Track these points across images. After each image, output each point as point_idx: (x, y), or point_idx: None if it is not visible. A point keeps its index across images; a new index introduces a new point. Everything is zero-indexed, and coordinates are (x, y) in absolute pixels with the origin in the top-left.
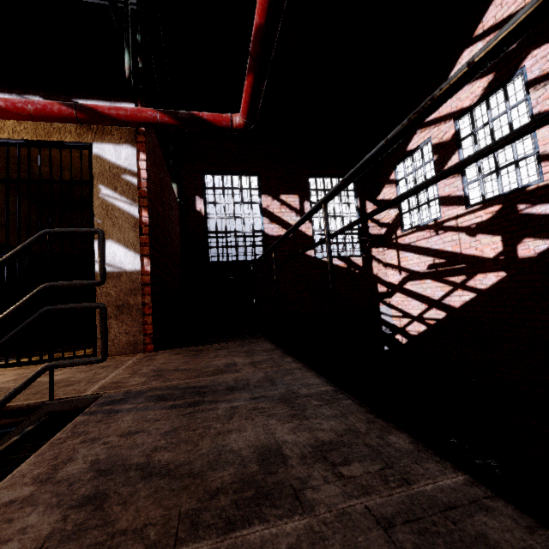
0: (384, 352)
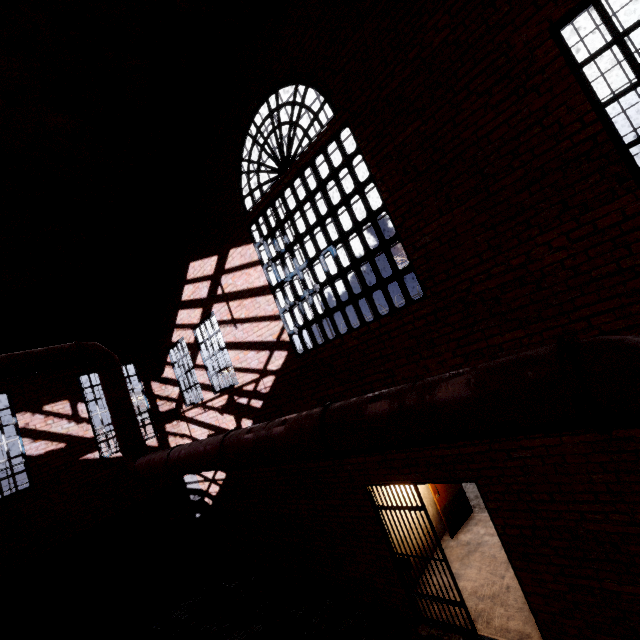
0: (197, 520)
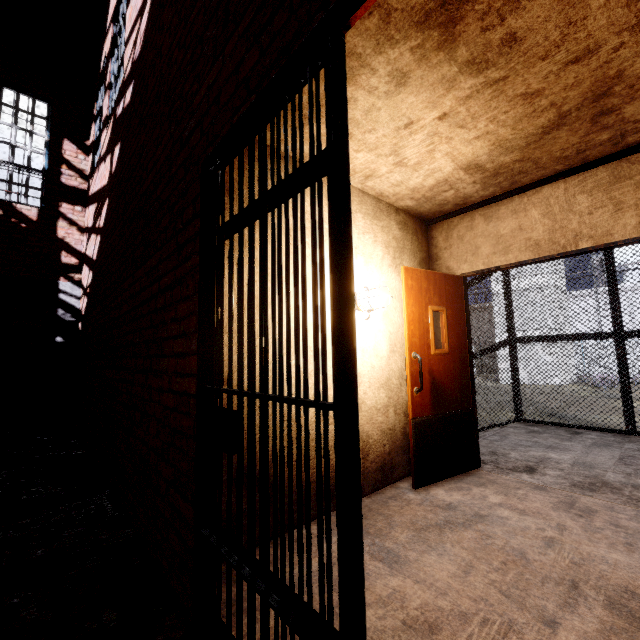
0: (55, 345)
